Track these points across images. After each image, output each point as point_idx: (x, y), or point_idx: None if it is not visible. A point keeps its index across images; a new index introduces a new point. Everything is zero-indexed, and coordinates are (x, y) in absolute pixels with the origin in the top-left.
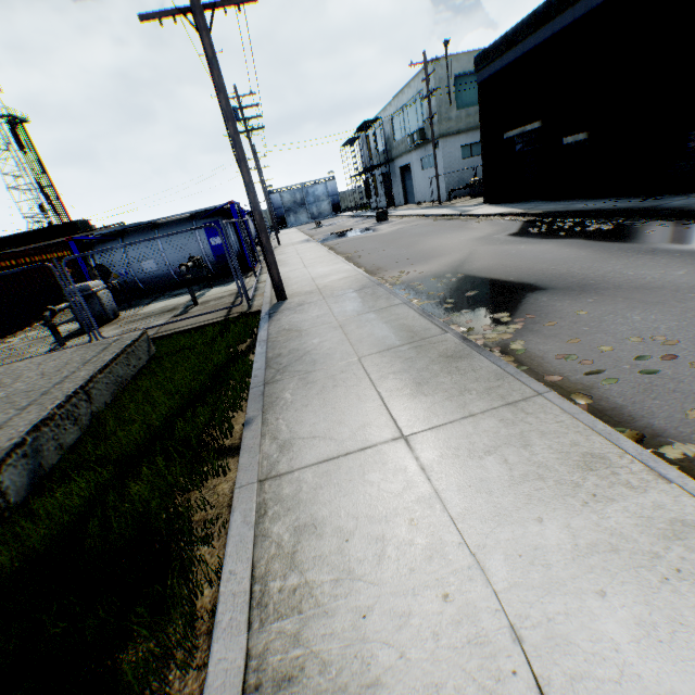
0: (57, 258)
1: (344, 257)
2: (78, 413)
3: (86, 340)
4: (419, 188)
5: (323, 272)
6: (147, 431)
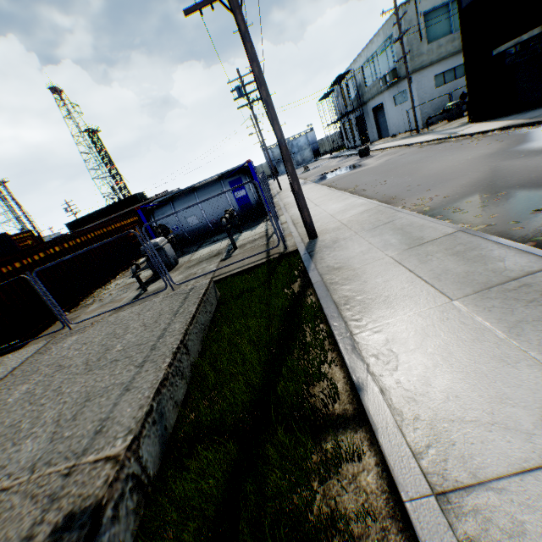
0: (129, 223)
1: (348, 192)
2: (182, 367)
3: (160, 285)
4: (393, 122)
5: (337, 208)
6: (250, 391)
